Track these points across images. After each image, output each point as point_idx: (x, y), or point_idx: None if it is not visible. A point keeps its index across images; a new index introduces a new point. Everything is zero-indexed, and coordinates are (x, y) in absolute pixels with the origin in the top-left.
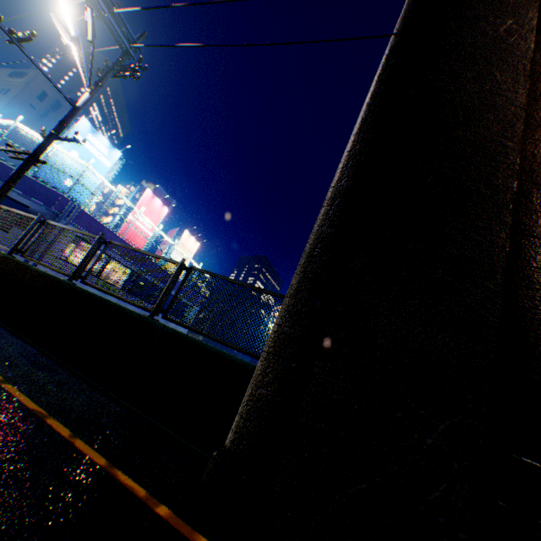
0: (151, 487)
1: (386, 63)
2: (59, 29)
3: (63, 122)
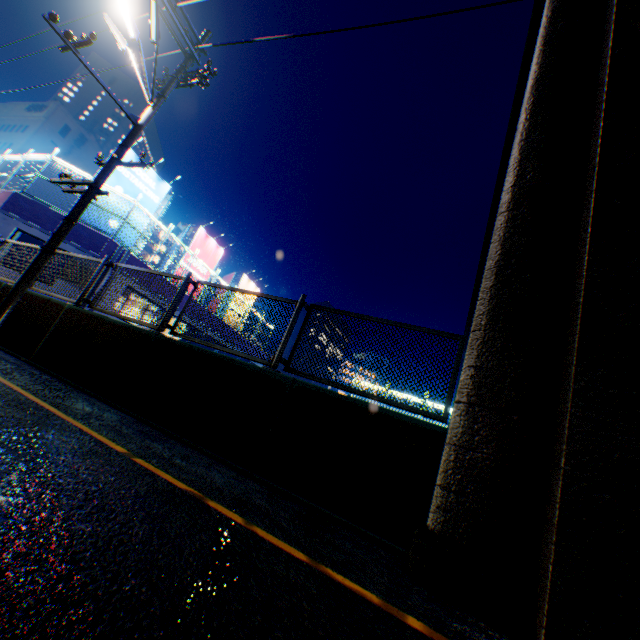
0: (375, 589)
1: (552, 27)
2: (114, 31)
3: (125, 143)
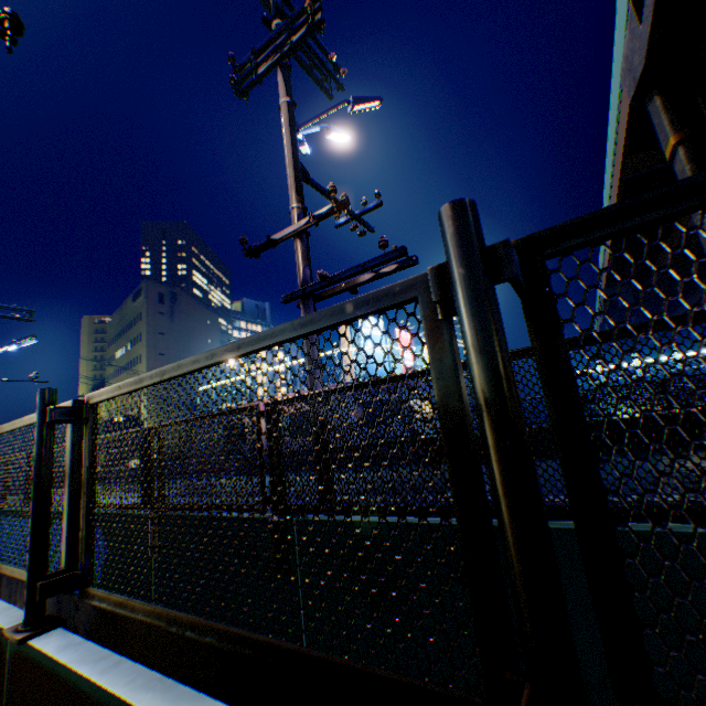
0: None
1: None
2: None
3: None
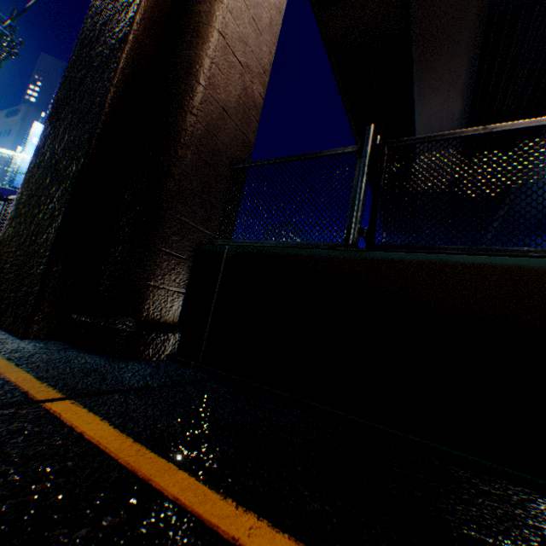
0: None
1: None
2: None
3: None
